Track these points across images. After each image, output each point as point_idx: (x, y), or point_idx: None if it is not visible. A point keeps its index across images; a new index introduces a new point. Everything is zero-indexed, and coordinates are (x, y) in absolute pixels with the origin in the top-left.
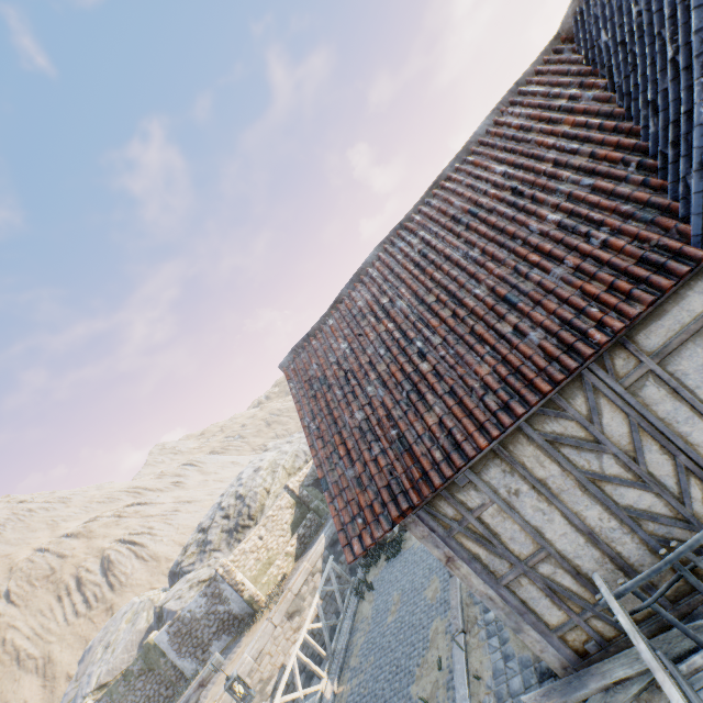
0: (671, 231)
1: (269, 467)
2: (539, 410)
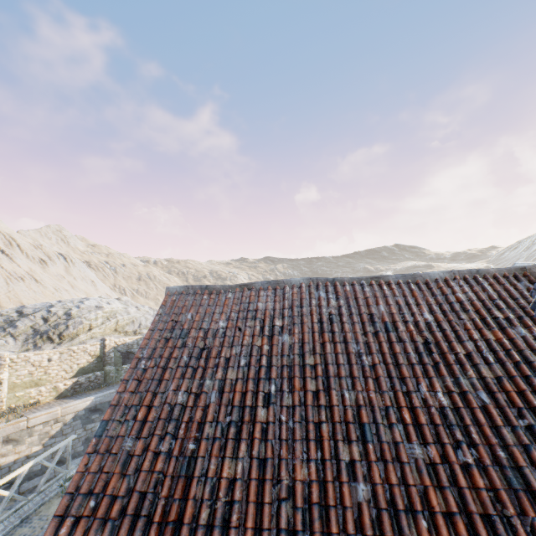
0: (527, 517)
1: (108, 312)
2: None
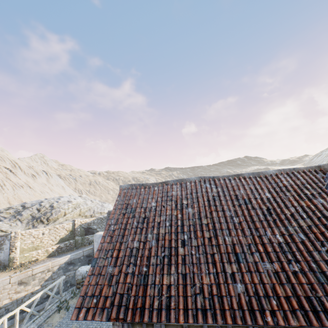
0: None
1: (75, 204)
2: (218, 326)
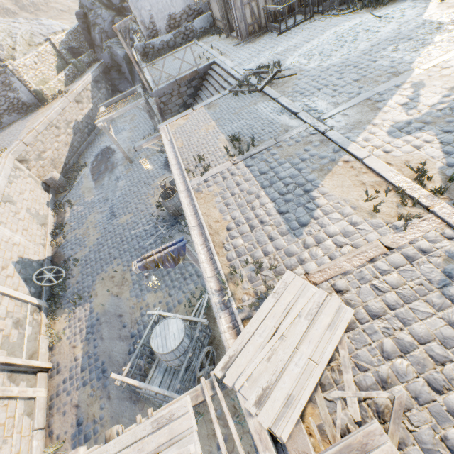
0: None
1: (4, 32)
2: None
